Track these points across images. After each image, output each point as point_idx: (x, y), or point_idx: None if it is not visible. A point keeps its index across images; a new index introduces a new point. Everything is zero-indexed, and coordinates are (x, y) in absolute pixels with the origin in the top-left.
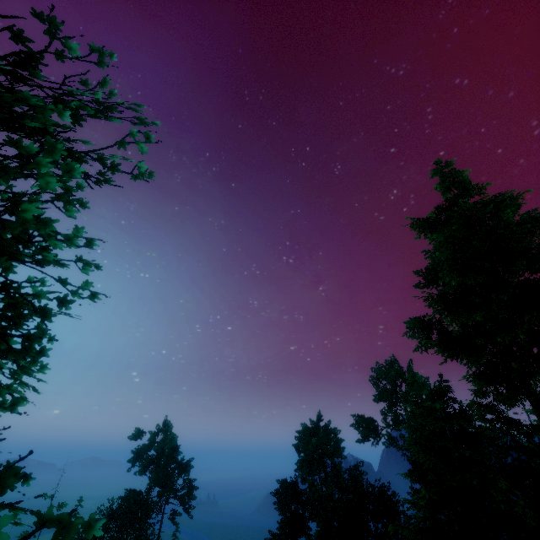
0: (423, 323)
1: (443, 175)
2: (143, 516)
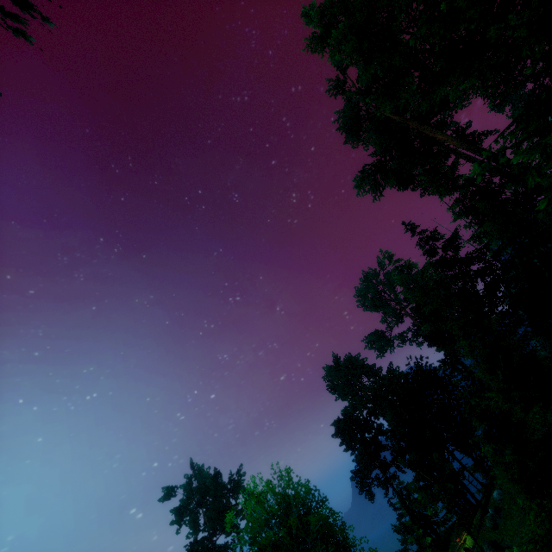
0: (366, 172)
1: (313, 20)
2: None
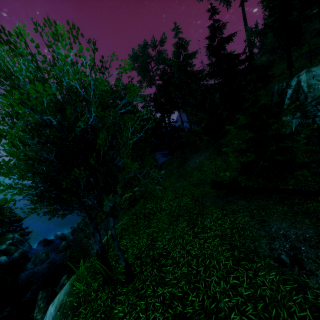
0: None
1: None
2: None
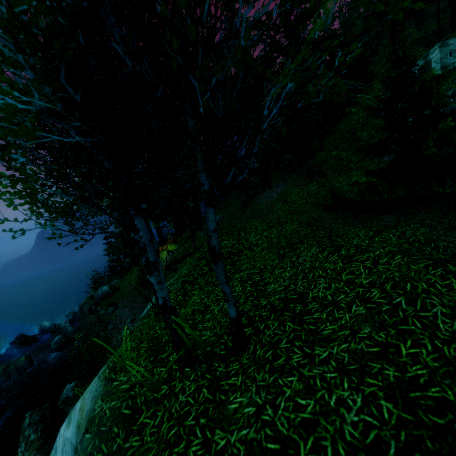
0: None
1: None
2: None
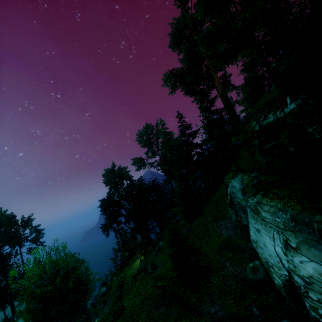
0: (173, 73)
1: None
2: (3, 263)
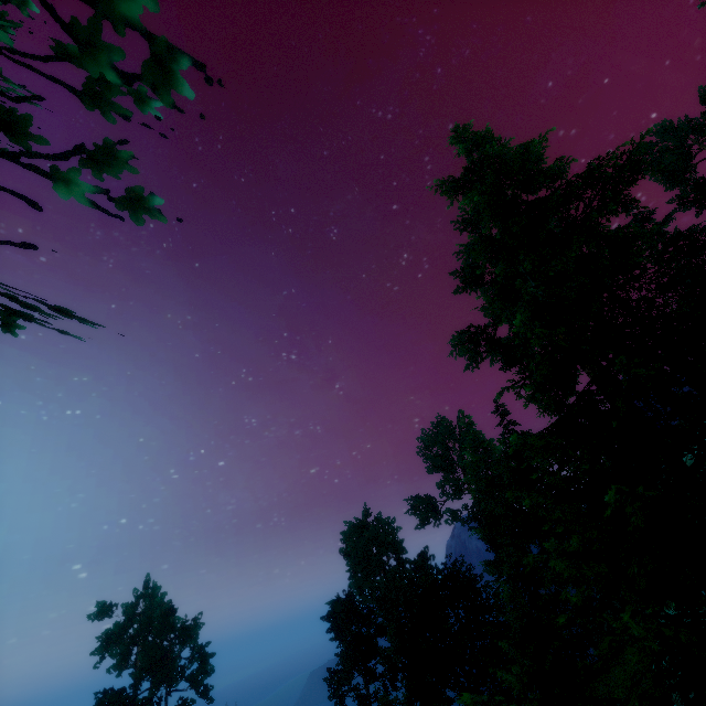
0: (469, 334)
1: (463, 142)
2: None
